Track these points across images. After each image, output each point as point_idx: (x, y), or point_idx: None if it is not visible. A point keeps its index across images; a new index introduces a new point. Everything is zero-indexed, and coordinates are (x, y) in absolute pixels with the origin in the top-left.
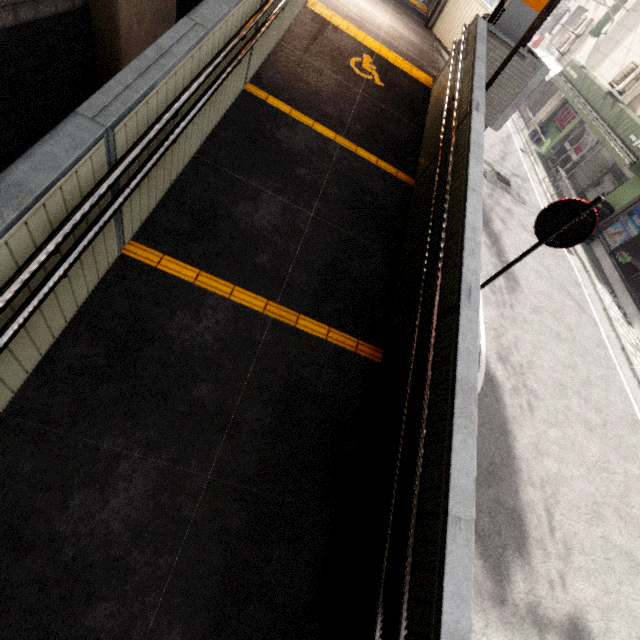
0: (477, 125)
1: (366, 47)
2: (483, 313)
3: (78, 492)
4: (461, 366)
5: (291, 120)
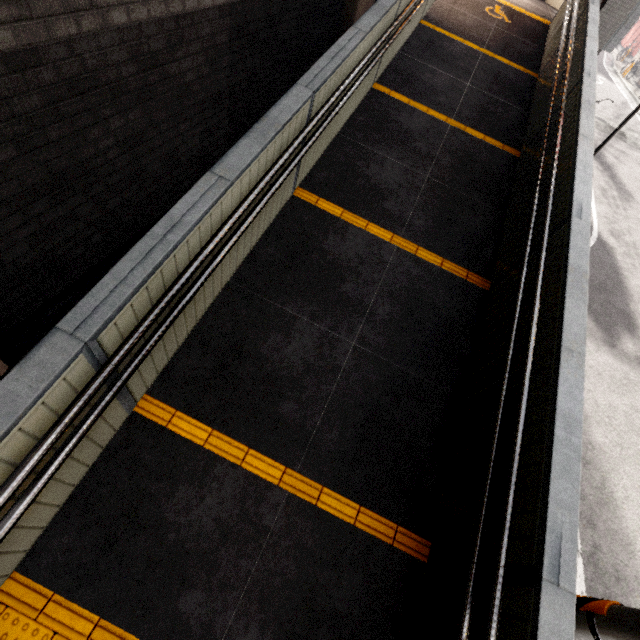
0: (593, 11)
1: (496, 2)
2: (595, 207)
3: (372, 165)
4: (584, 96)
5: (449, 39)
